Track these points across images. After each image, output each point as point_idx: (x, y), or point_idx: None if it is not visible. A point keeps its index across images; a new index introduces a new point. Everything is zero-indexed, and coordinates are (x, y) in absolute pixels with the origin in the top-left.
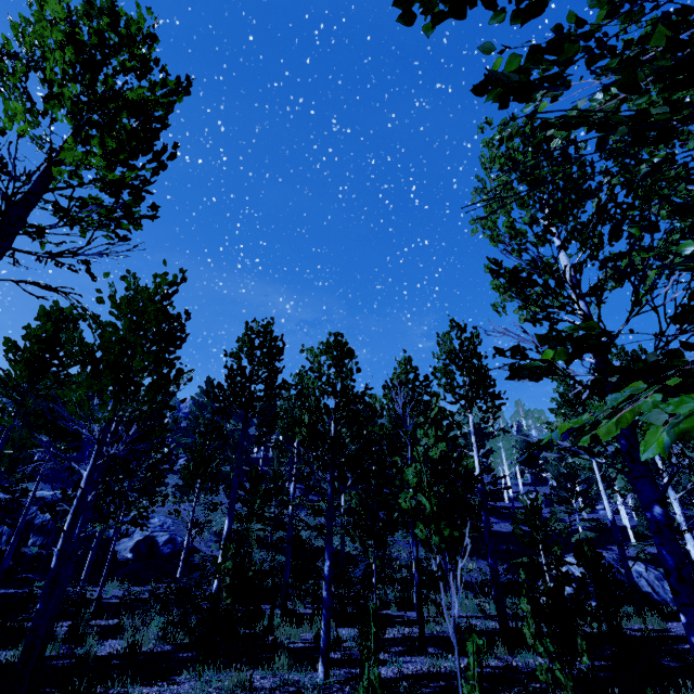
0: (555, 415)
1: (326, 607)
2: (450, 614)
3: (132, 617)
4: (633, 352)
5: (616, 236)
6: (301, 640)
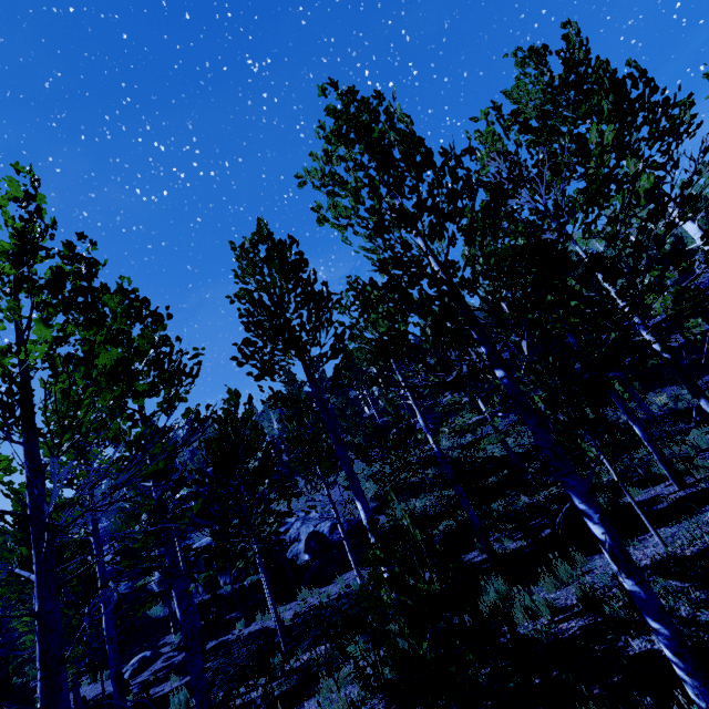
0: None
1: (655, 614)
2: None
3: None
4: None
5: None
6: (561, 611)
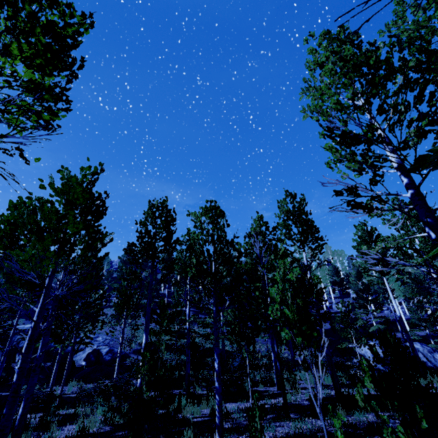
0: (357, 250)
1: (218, 393)
2: (299, 386)
3: (85, 406)
4: (410, 203)
5: (420, 100)
6: (201, 415)
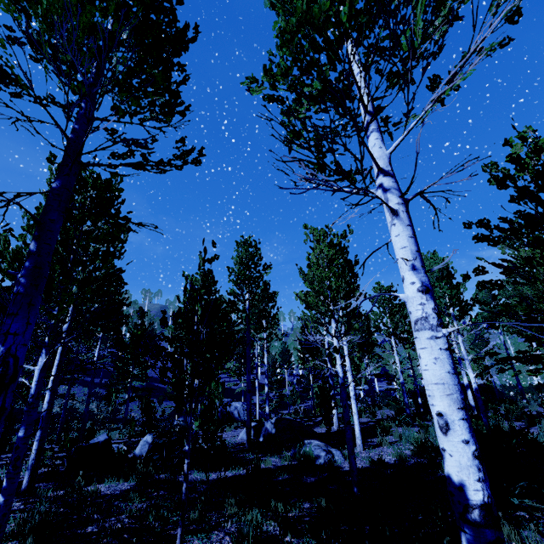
0: None
1: None
2: None
3: None
4: None
5: None
6: None
